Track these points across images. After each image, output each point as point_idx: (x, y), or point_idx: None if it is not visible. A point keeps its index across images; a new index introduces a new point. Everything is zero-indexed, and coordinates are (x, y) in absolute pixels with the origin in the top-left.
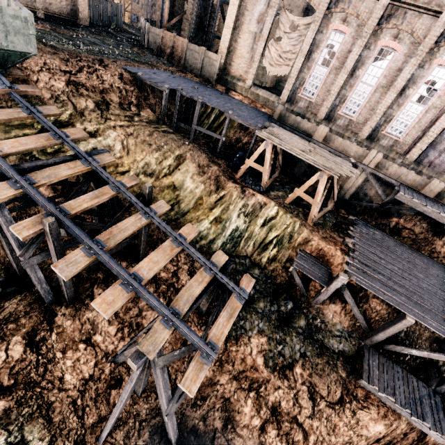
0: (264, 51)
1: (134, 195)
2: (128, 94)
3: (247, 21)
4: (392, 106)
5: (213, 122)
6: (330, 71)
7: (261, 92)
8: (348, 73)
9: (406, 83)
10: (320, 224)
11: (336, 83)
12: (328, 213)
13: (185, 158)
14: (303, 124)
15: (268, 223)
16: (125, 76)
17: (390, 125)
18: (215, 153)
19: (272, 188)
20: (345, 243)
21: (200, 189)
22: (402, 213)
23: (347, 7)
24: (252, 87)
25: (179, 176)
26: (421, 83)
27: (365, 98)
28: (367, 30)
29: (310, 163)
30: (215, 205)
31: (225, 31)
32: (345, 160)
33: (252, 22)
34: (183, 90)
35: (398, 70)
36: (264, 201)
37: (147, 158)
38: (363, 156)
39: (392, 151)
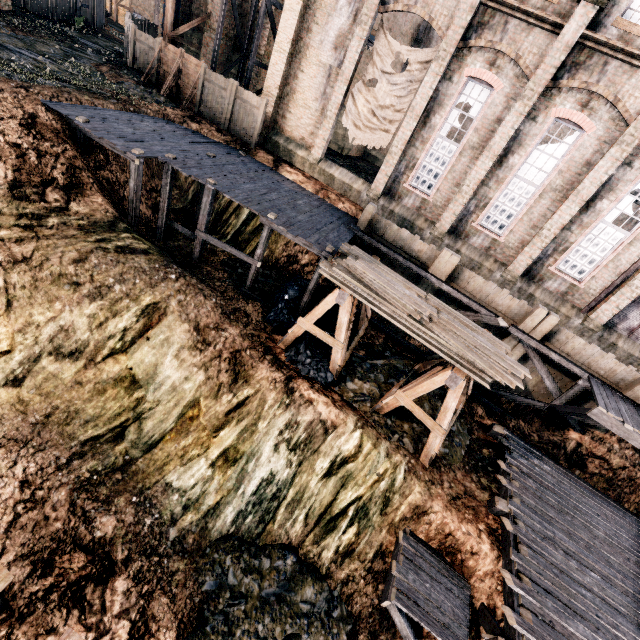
0: (347, 98)
1: (19, 409)
2: (43, 162)
3: (316, 43)
4: (570, 225)
5: (247, 219)
6: (462, 151)
7: (337, 173)
8: (495, 158)
9: (597, 189)
10: (443, 458)
11: (472, 173)
12: (456, 421)
13: (164, 313)
14: (412, 244)
15: (338, 470)
16: (43, 120)
17: (564, 257)
18: (242, 288)
19: (352, 371)
20: (495, 510)
21: (195, 382)
22: (588, 425)
23: (498, 40)
24: (323, 161)
25: (146, 353)
26: (624, 193)
27: (522, 205)
28: (534, 87)
29: (431, 347)
30: (227, 420)
31: (276, 57)
32: (498, 340)
33: (325, 46)
34: (176, 162)
35: (584, 164)
36: (332, 419)
37: (64, 317)
38: (521, 315)
39: (565, 303)
